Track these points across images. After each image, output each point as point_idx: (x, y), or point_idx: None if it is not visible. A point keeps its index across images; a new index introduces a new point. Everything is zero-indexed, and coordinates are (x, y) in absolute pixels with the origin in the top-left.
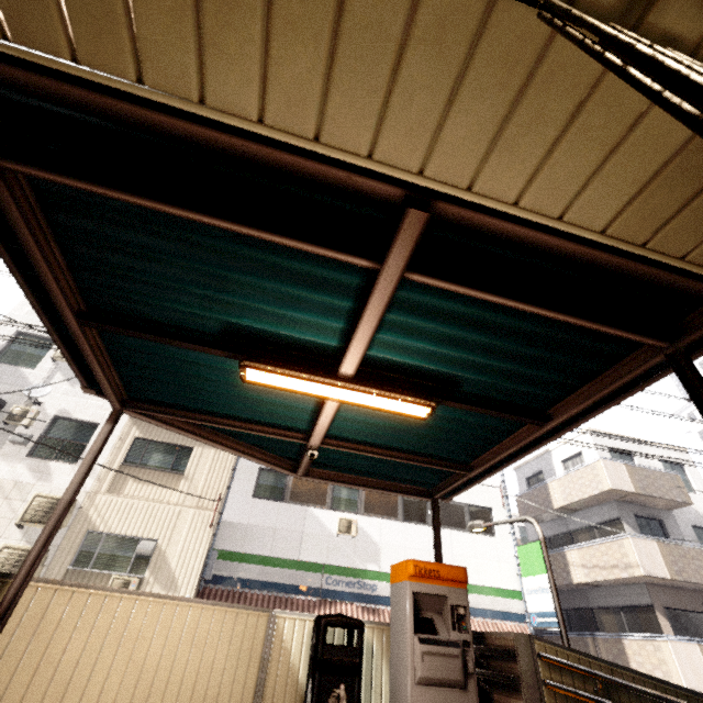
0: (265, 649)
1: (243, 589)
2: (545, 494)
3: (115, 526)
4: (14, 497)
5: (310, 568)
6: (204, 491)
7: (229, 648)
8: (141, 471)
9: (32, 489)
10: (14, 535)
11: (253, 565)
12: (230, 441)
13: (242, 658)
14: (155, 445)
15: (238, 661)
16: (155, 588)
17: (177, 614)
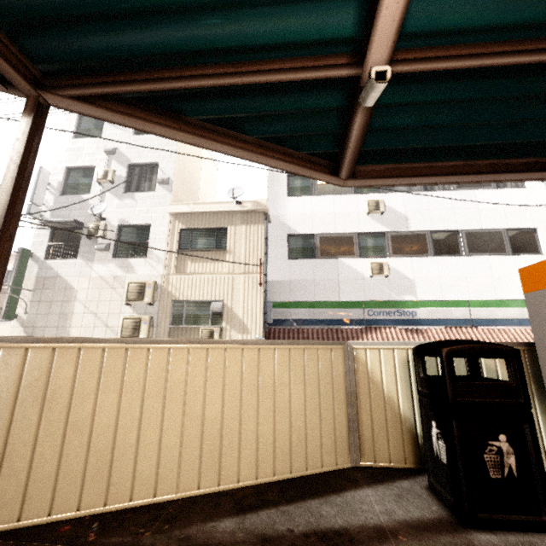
0: (348, 384)
1: (299, 326)
2: None
3: (190, 295)
4: (117, 286)
5: (351, 305)
6: (247, 260)
7: (304, 388)
8: (193, 254)
9: (125, 279)
10: (127, 310)
11: (302, 309)
12: (230, 138)
13: (323, 396)
14: (197, 232)
15: (320, 399)
16: (232, 332)
17: (228, 359)
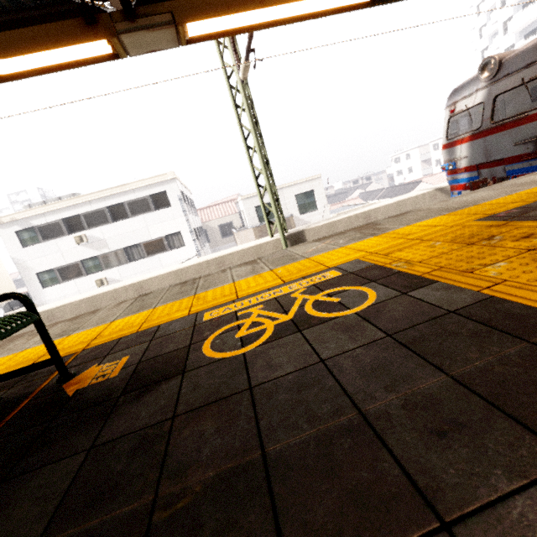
0: None
1: None
2: (234, 237)
3: None
4: None
5: None
6: None
7: None
8: None
9: None
10: None
11: None
12: None
13: None
14: None
15: None
16: None
17: None
